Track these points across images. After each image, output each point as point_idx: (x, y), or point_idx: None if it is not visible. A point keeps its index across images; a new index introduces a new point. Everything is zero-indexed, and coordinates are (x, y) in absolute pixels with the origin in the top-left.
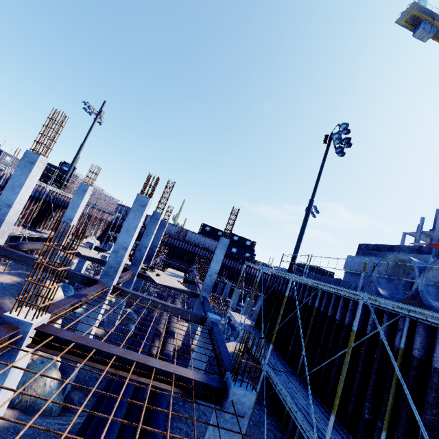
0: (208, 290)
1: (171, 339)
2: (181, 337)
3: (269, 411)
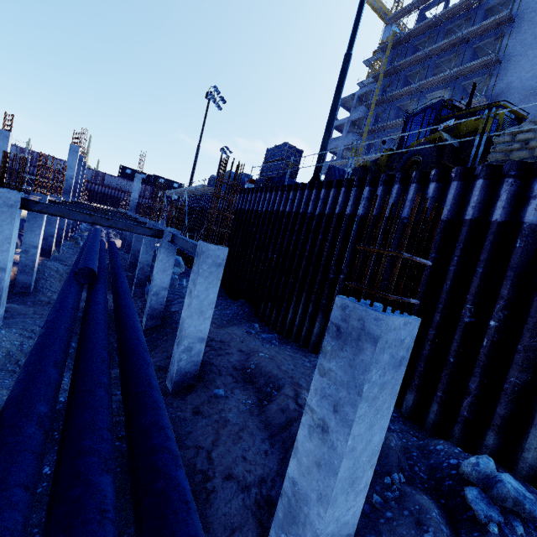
0: (133, 210)
1: (113, 239)
2: (120, 244)
3: None
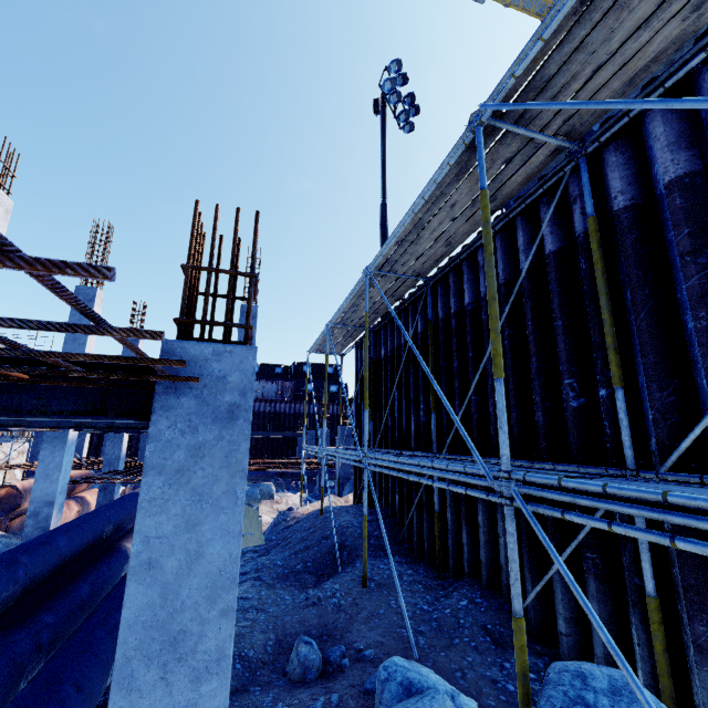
0: None
1: None
2: None
3: (409, 559)
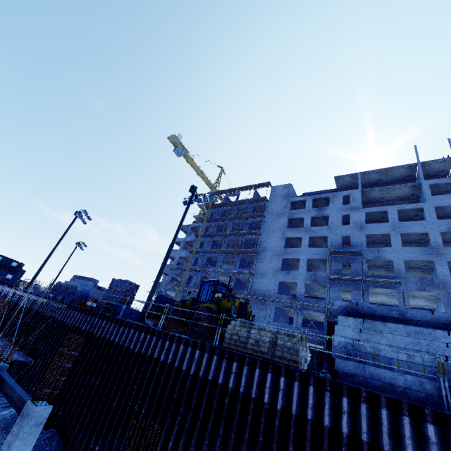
0: None
1: None
2: None
3: None
